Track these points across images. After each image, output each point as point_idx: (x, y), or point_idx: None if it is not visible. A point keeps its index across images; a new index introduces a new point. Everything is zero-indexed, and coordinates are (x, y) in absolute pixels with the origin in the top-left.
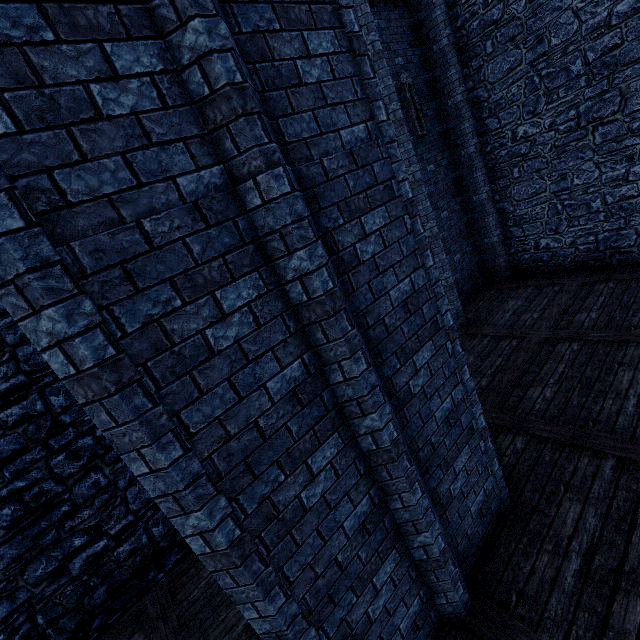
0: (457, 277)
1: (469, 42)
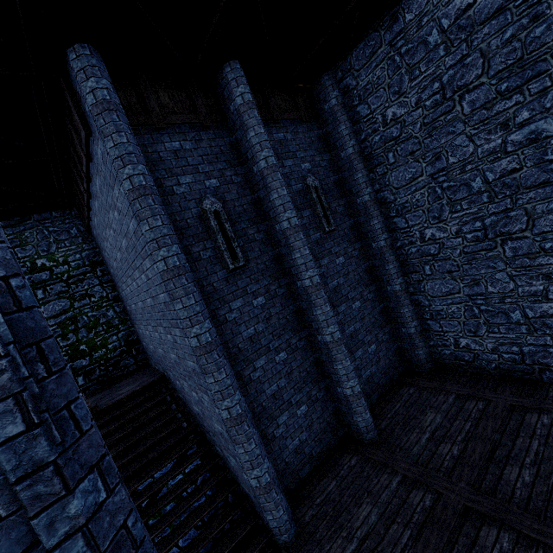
0: (372, 370)
1: (373, 152)
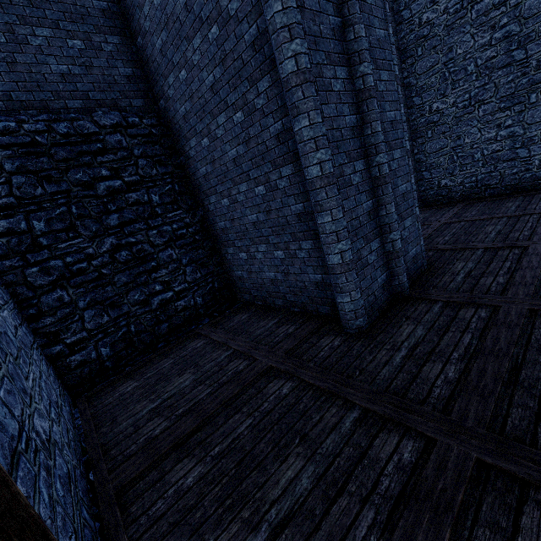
0: None
1: (407, 47)
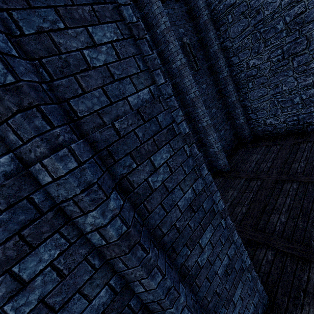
0: (223, 143)
1: (219, 17)
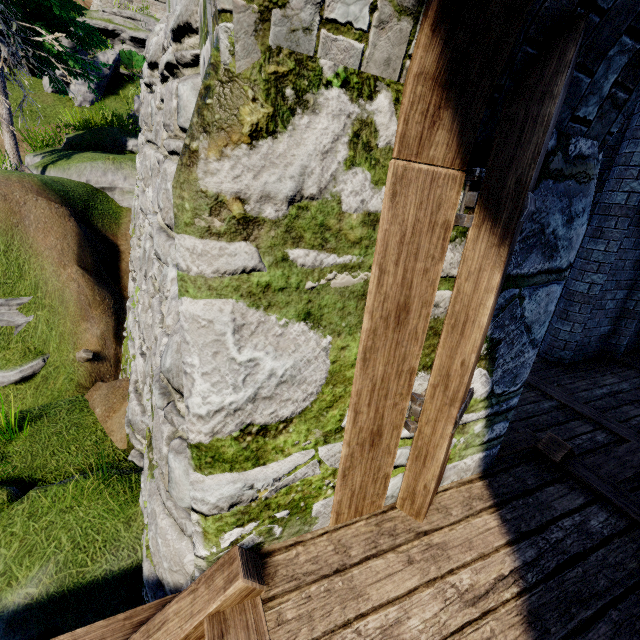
0: None
1: None
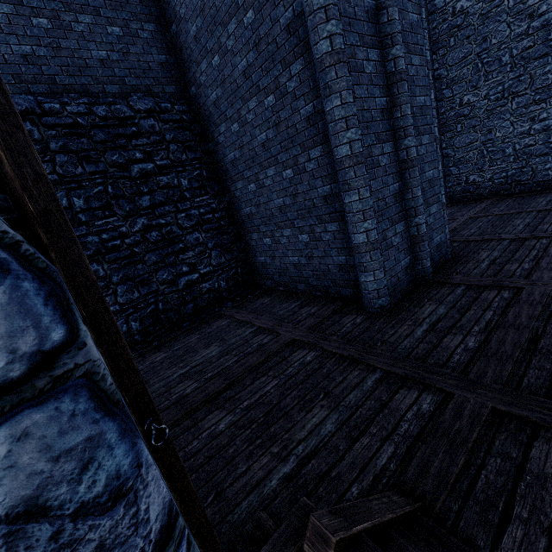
0: None
1: (439, 38)
